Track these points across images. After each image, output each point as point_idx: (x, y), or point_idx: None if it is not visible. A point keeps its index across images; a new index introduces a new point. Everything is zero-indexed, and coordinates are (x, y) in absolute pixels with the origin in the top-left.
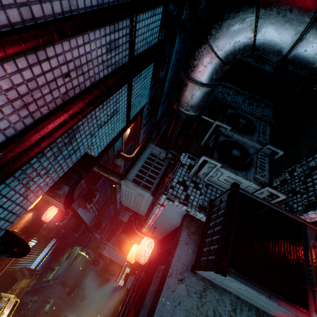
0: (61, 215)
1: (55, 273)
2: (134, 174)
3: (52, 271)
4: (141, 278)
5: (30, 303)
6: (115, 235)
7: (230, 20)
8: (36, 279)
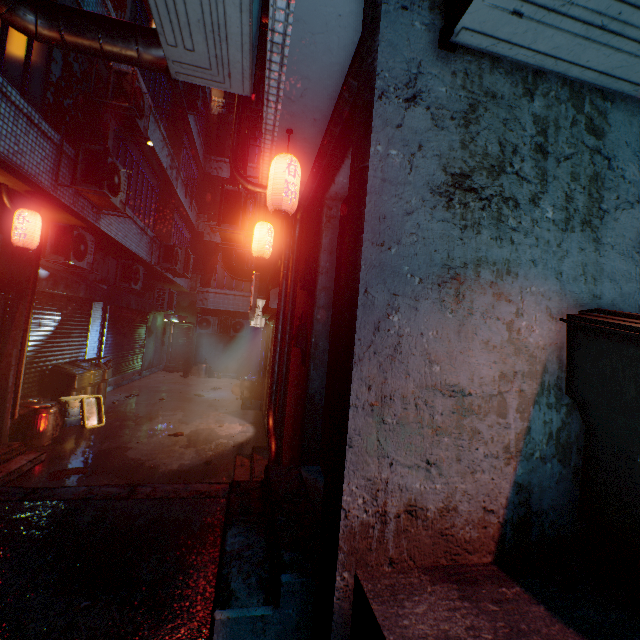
0: (67, 245)
1: (142, 360)
2: None
3: (135, 358)
4: (296, 264)
5: (128, 400)
6: (214, 272)
7: None
8: (111, 368)
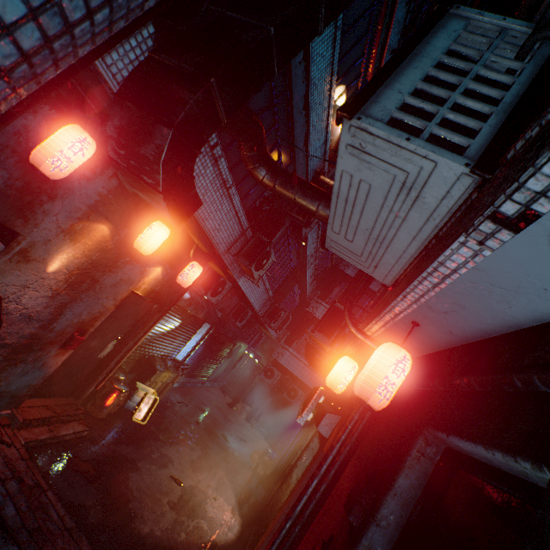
0: (212, 284)
1: (211, 373)
2: (393, 101)
3: (207, 370)
4: (359, 433)
5: (178, 405)
6: (300, 337)
7: None
8: (184, 375)
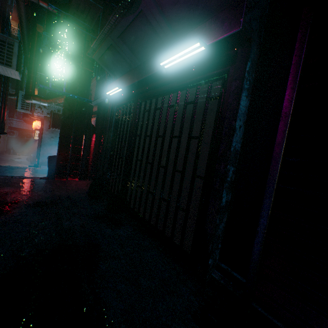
0: None
1: None
2: (20, 106)
3: None
4: None
5: None
6: (16, 112)
7: (29, 101)
8: None
